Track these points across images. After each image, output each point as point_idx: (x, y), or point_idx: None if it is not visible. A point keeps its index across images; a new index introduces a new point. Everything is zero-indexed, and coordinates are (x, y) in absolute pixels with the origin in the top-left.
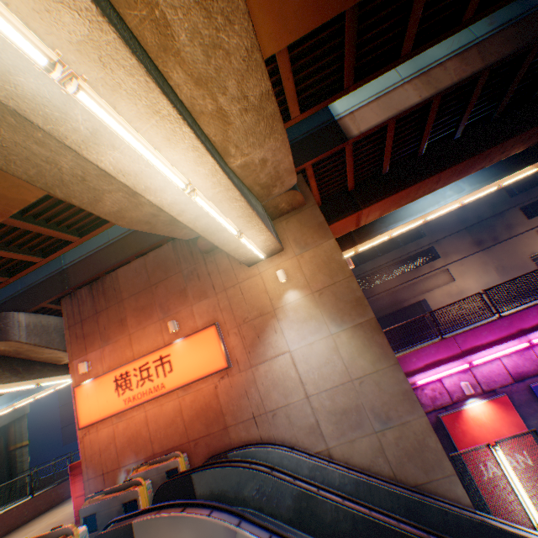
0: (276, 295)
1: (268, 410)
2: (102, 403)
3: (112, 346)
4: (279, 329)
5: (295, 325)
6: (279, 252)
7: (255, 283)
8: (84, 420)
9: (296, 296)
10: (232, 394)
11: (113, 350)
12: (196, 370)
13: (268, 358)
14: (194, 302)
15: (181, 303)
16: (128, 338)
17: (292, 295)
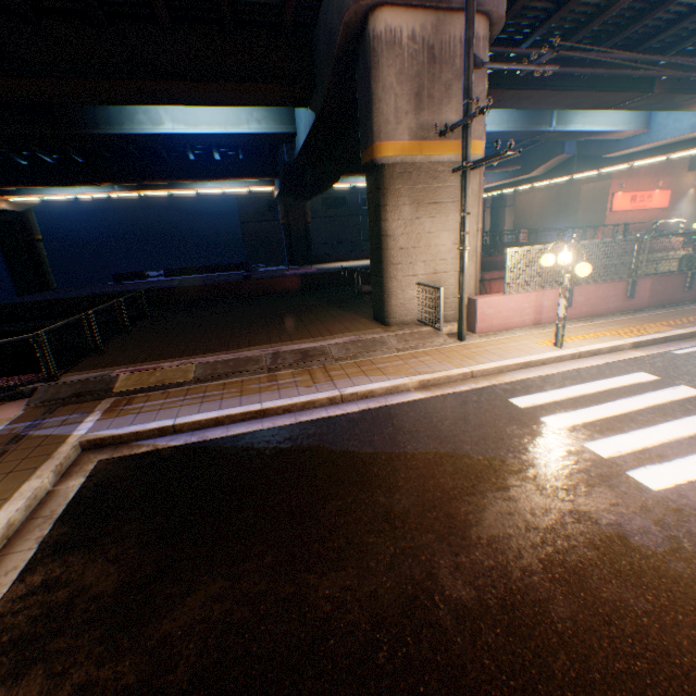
0: (686, 189)
1: (666, 228)
2: (621, 206)
3: (629, 182)
4: (681, 202)
5: (685, 203)
6: (695, 172)
7: (683, 181)
8: (612, 210)
9: (691, 192)
10: (659, 219)
11: (629, 184)
12: (656, 206)
13: (674, 211)
14: (664, 177)
15: (660, 175)
16: (636, 181)
17: (690, 191)
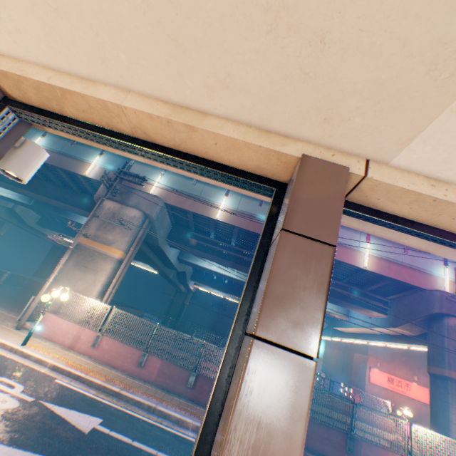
0: None
1: None
2: (379, 379)
3: (385, 362)
4: None
5: None
6: None
7: None
8: (371, 379)
9: None
10: (424, 411)
11: (385, 364)
12: (417, 395)
13: None
14: (421, 373)
15: (416, 369)
16: (392, 364)
17: None
